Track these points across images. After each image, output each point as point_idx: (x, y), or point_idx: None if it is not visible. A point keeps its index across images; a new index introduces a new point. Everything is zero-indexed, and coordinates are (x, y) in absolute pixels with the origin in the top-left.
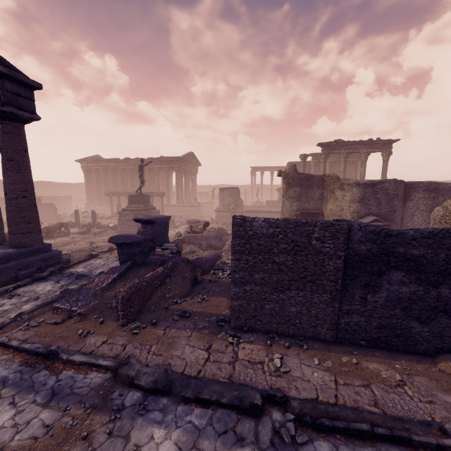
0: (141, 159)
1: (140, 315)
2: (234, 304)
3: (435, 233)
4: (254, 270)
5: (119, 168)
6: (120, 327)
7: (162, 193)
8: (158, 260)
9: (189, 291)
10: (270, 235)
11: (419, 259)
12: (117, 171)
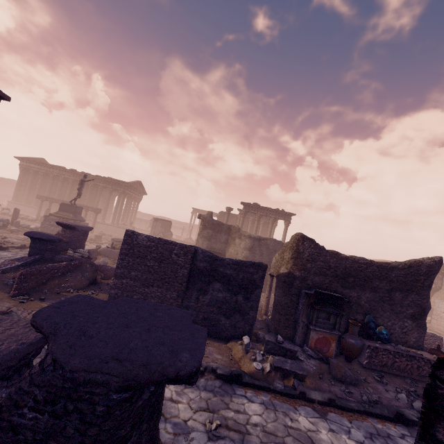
0: (85, 175)
1: (32, 293)
2: (112, 292)
3: (239, 262)
4: (131, 269)
5: (62, 176)
6: (10, 297)
7: (98, 209)
8: (66, 259)
9: (85, 287)
10: (147, 246)
11: (230, 277)
12: (58, 178)
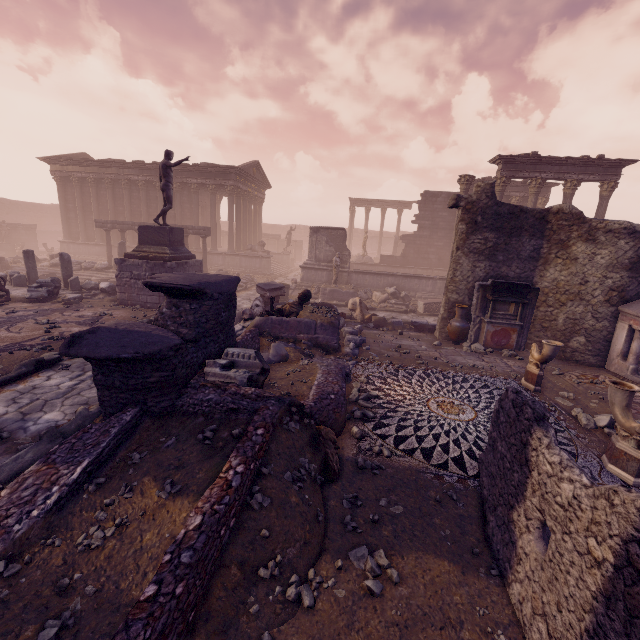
0: (167, 152)
1: None
2: None
3: None
4: None
5: (124, 180)
6: None
7: (205, 229)
8: (215, 406)
9: (323, 525)
10: None
11: None
12: (120, 185)
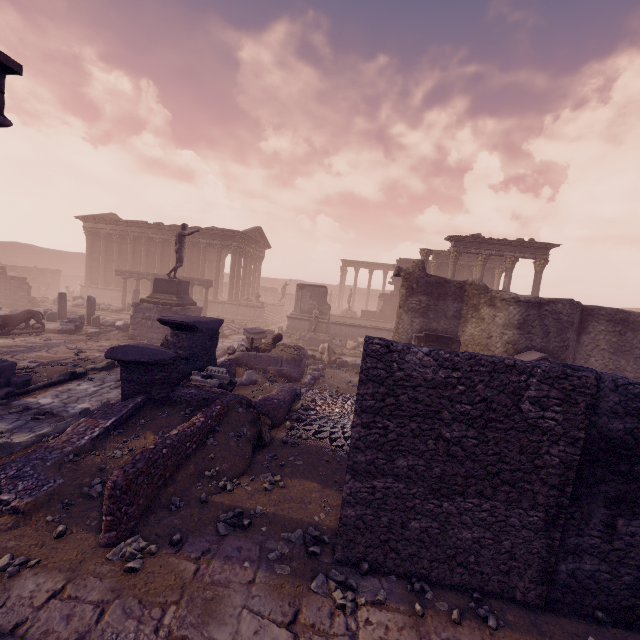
0: (183, 225)
1: (148, 517)
2: (347, 513)
3: None
4: (396, 450)
5: (144, 237)
6: (99, 549)
7: (208, 282)
8: (194, 397)
9: (249, 463)
10: (439, 384)
11: None
12: (140, 241)
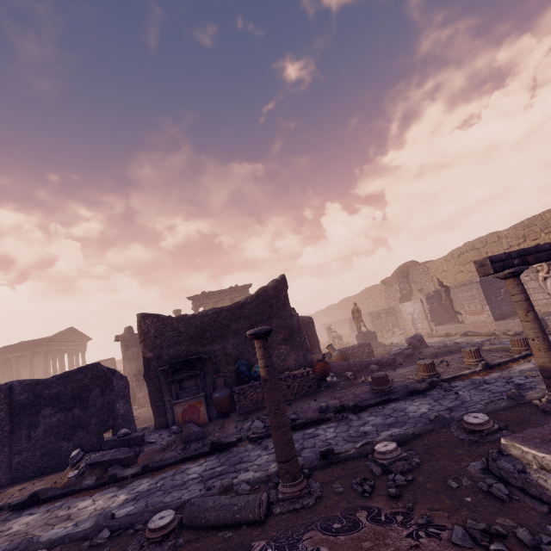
0: None
1: None
2: None
3: (63, 375)
4: None
5: None
6: None
7: None
8: None
9: None
10: None
11: (58, 395)
12: None
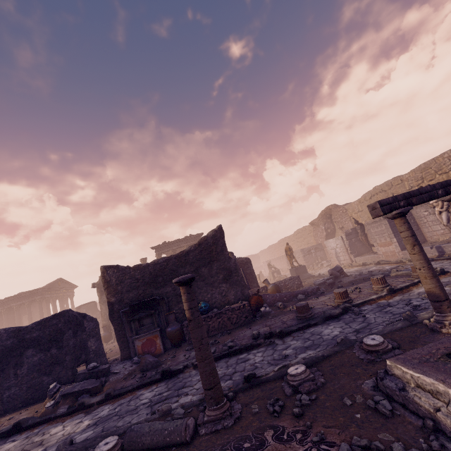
0: None
1: None
2: None
3: (41, 321)
4: None
5: None
6: None
7: None
8: None
9: None
10: None
11: (38, 338)
12: None
